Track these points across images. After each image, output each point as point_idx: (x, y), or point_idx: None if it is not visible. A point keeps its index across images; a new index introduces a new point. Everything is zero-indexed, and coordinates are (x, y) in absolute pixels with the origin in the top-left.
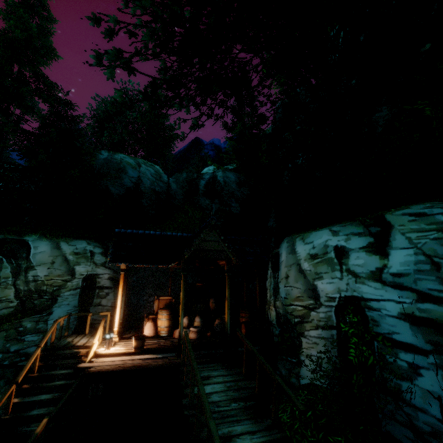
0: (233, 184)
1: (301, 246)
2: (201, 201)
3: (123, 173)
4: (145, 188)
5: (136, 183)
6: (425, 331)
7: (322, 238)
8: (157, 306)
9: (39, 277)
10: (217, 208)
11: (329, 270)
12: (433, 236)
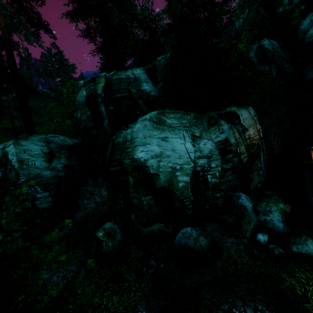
0: (278, 49)
1: None
2: (260, 69)
3: None
4: None
5: None
6: None
7: None
8: None
9: (250, 135)
10: (275, 71)
11: None
12: None
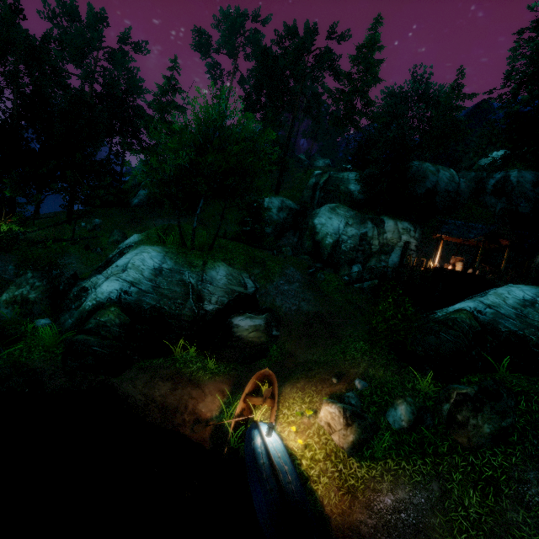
0: (527, 184)
1: None
2: (486, 200)
3: (426, 177)
4: (439, 188)
5: (434, 184)
6: None
7: None
8: (454, 260)
9: (387, 238)
10: (502, 206)
11: None
12: None
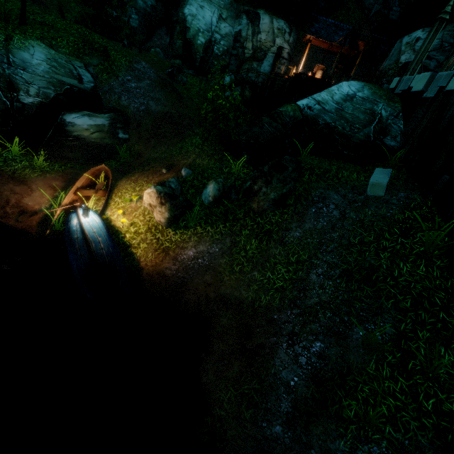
0: None
1: (406, 39)
2: None
3: None
4: None
5: None
6: (419, 70)
7: (416, 34)
8: (316, 69)
9: (261, 40)
10: (377, 9)
11: (408, 50)
12: (450, 34)
